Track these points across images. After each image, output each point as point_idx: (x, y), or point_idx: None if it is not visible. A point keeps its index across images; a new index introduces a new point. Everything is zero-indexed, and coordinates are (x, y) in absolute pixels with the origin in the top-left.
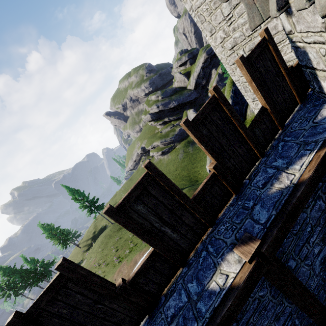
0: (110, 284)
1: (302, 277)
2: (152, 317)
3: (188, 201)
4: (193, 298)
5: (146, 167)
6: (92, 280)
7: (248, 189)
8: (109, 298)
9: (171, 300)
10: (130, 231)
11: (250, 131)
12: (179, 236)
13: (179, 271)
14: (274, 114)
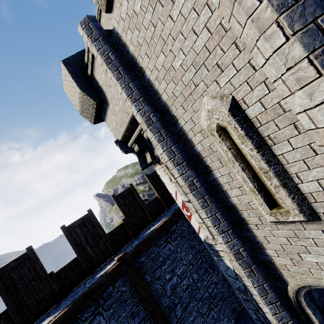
0: (46, 270)
1: (156, 292)
2: (59, 303)
3: (104, 234)
4: (86, 284)
5: (88, 211)
6: (38, 262)
7: (139, 235)
8: (41, 279)
9: (74, 291)
10: (68, 240)
11: (147, 206)
12: (94, 254)
13: (86, 278)
14: (162, 201)
